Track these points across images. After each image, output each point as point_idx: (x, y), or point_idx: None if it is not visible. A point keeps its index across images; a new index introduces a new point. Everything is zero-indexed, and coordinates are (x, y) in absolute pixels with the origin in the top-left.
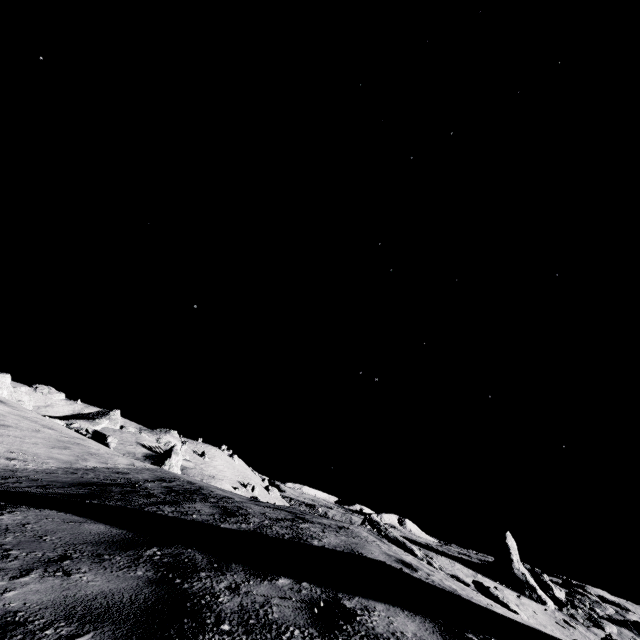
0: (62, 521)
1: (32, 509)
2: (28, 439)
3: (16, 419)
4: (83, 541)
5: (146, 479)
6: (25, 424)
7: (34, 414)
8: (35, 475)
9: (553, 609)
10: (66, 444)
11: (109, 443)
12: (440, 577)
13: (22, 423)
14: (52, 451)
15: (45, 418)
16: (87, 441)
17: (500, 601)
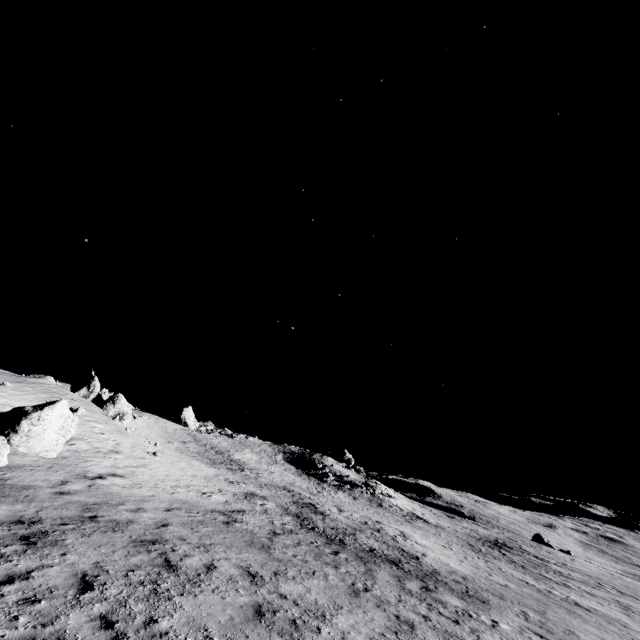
0: None
1: None
2: None
3: None
4: None
5: None
6: None
7: None
8: None
9: (193, 429)
10: None
11: None
12: None
13: None
14: None
15: None
16: None
17: None
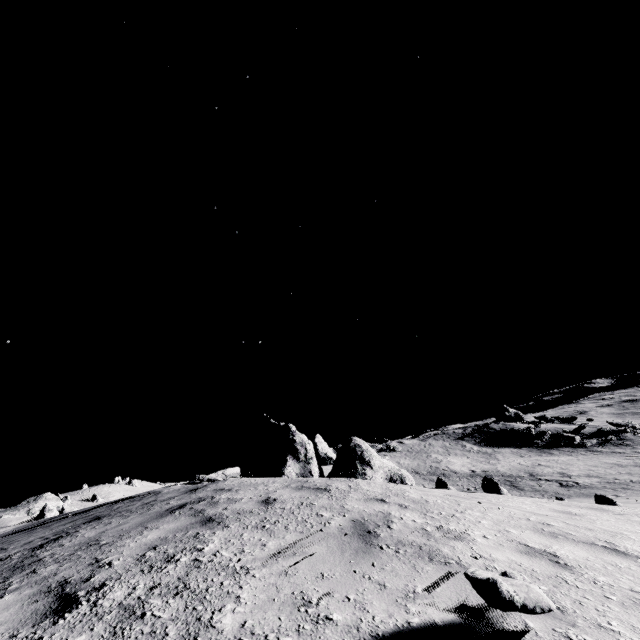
0: None
1: None
2: None
3: None
4: (2, 538)
5: (21, 528)
6: None
7: None
8: None
9: None
10: None
11: None
12: None
13: None
14: None
15: None
16: None
17: None
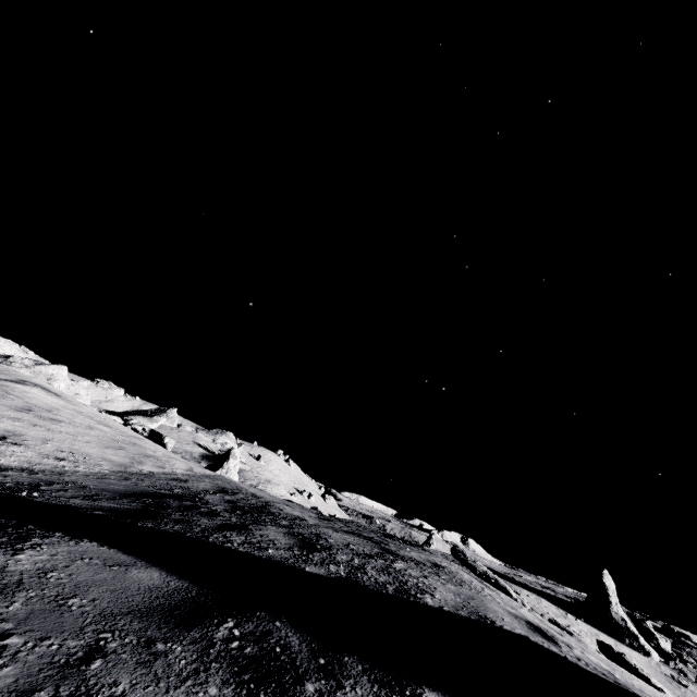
0: (102, 564)
1: (66, 540)
2: (81, 437)
3: (70, 414)
4: (127, 608)
5: (206, 490)
6: (79, 419)
7: (89, 409)
8: (84, 480)
9: (657, 661)
10: (121, 444)
11: (166, 444)
12: (577, 646)
13: (76, 418)
14: (106, 451)
15: (101, 414)
16: (144, 441)
17: (638, 673)
